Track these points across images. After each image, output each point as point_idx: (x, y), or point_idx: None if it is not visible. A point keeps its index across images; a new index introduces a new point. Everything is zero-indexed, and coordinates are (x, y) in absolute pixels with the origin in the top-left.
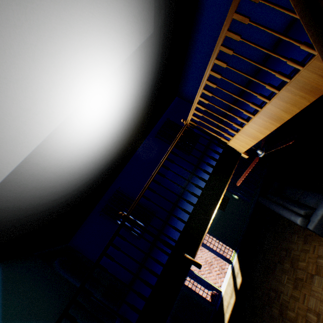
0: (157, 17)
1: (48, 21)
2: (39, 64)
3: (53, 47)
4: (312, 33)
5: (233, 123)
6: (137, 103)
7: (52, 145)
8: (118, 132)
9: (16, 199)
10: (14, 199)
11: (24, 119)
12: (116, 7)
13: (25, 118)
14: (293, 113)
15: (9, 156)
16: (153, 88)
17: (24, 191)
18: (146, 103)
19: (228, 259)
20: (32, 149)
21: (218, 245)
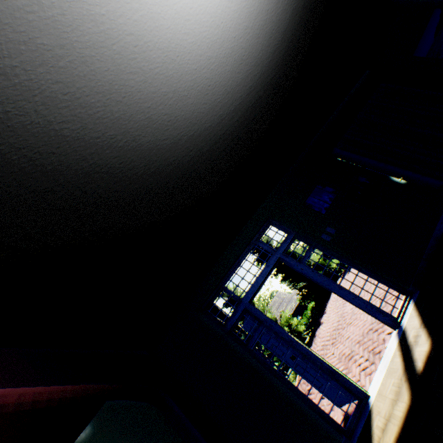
0: None
1: None
2: None
3: None
4: None
5: None
6: None
7: None
8: None
9: None
10: None
11: None
12: None
13: None
14: None
15: None
16: None
17: None
18: None
19: (386, 313)
20: None
21: (368, 316)
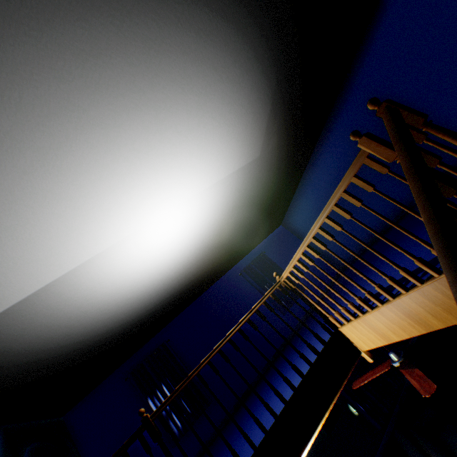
0: (266, 143)
1: (132, 143)
2: (106, 182)
3: (129, 166)
4: (452, 279)
5: (349, 302)
6: (221, 229)
7: (90, 271)
8: (187, 263)
9: (11, 338)
10: (9, 338)
11: (65, 239)
12: (217, 133)
13: (67, 237)
14: (448, 322)
15: (26, 280)
16: (248, 214)
17: (27, 328)
18: (235, 230)
19: None
20: (60, 274)
21: None
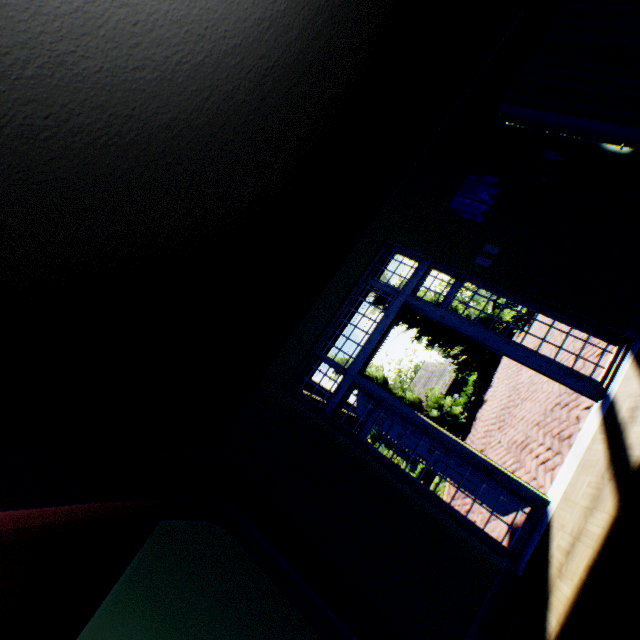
0: None
1: None
2: None
3: None
4: None
5: None
6: None
7: None
8: None
9: None
10: None
11: None
12: None
13: None
14: None
15: None
16: None
17: None
18: None
19: (583, 377)
20: None
21: (555, 385)
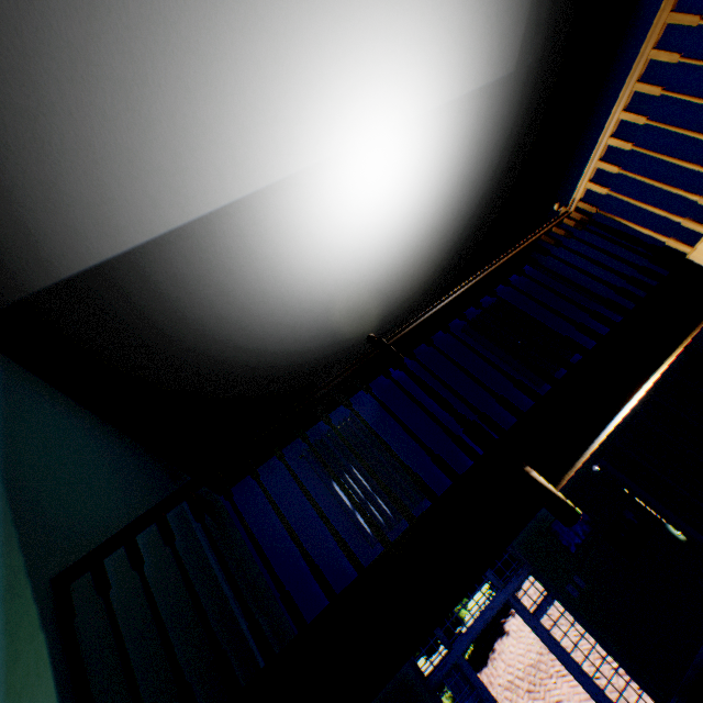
0: (527, 44)
1: None
2: (315, 24)
3: (344, 3)
4: None
5: None
6: (443, 222)
7: (278, 208)
8: (392, 271)
9: (186, 287)
10: (184, 285)
11: (258, 119)
12: None
13: (261, 117)
14: None
15: (212, 179)
16: (483, 207)
17: (203, 279)
18: (461, 236)
19: None
20: (246, 192)
21: None
